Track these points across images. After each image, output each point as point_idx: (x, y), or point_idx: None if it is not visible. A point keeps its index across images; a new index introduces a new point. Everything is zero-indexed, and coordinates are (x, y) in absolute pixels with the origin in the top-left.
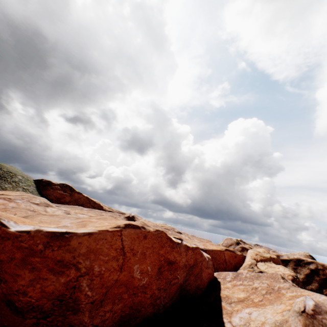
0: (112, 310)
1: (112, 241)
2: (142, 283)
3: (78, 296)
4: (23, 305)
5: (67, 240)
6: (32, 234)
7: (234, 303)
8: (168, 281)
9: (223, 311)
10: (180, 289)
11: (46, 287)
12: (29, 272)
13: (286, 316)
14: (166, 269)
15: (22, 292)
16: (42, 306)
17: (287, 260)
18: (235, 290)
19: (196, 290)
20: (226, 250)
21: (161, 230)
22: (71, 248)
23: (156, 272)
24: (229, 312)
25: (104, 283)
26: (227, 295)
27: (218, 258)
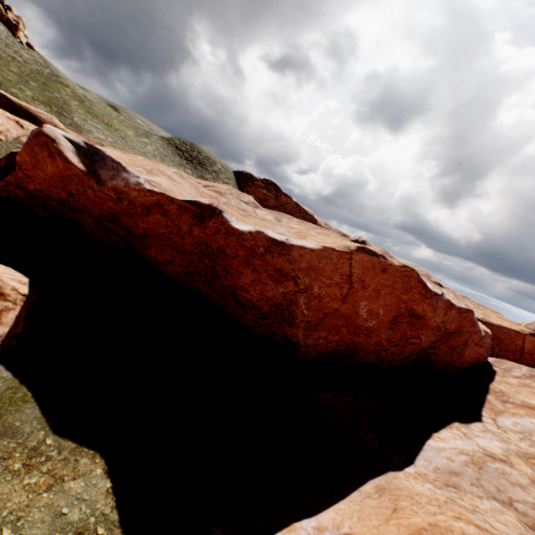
0: (326, 339)
1: (337, 264)
2: (368, 325)
3: (294, 310)
4: (245, 301)
5: (288, 249)
6: (253, 234)
7: (512, 404)
8: (403, 337)
9: (484, 405)
10: (419, 355)
11: (265, 292)
12: (251, 273)
13: None
14: (405, 321)
15: (244, 289)
16: (260, 307)
17: None
18: (523, 392)
19: (445, 366)
20: (532, 335)
21: (411, 268)
22: (291, 259)
23: (389, 319)
24: (496, 410)
25: (322, 308)
26: (503, 391)
27: (506, 341)
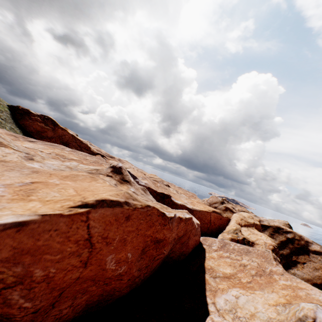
0: (72, 305)
1: (69, 231)
2: (118, 272)
3: (6, 312)
4: None
5: None
6: None
7: (219, 278)
8: (152, 258)
9: (206, 287)
10: (163, 259)
11: None
12: None
13: (283, 315)
14: (151, 248)
15: None
16: None
17: (267, 226)
18: (221, 263)
19: (179, 256)
20: (213, 212)
21: (152, 206)
22: None
23: (138, 254)
24: (213, 290)
25: (55, 287)
26: (212, 266)
27: (204, 218)
